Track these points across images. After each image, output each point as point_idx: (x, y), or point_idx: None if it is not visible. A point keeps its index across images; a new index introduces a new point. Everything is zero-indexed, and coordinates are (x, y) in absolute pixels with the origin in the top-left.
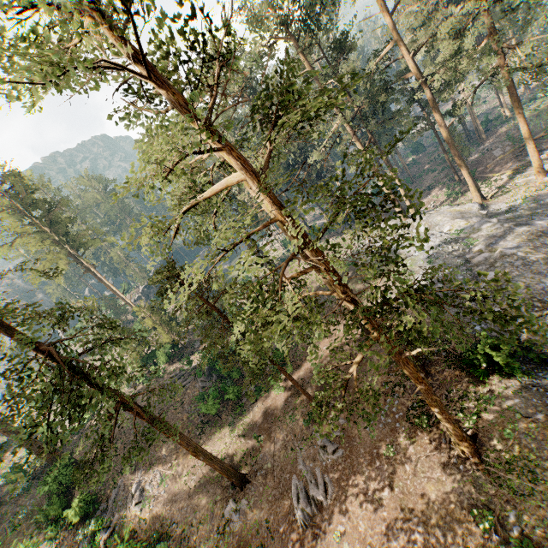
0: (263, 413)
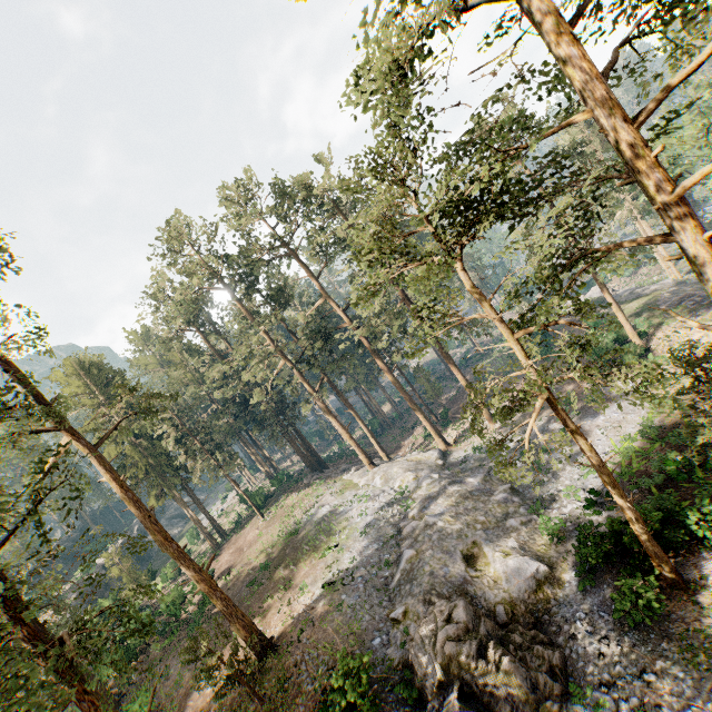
0: None
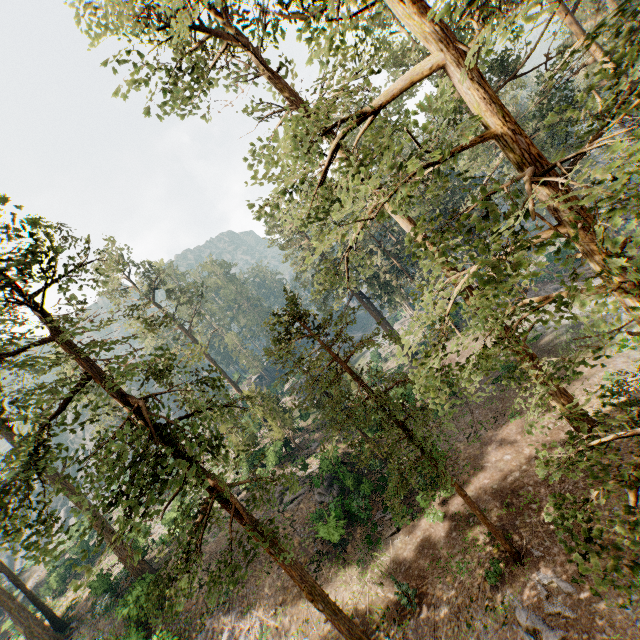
0: (410, 552)
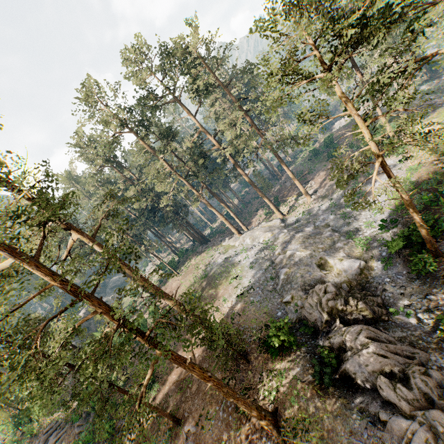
0: None
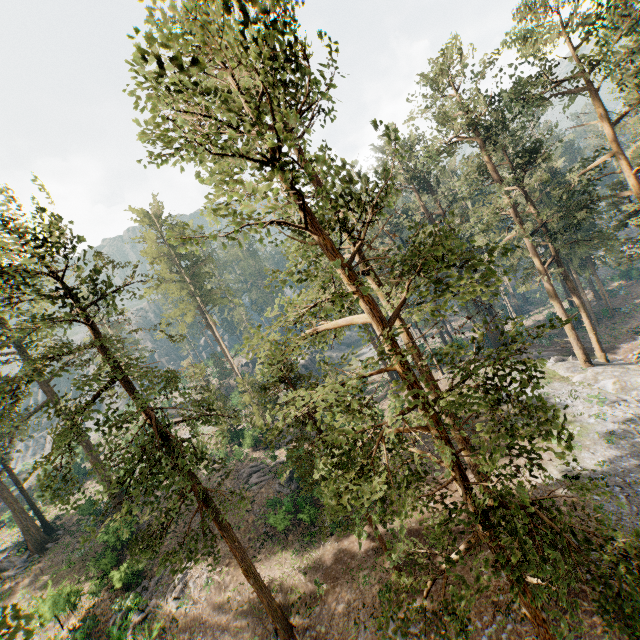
0: (334, 556)
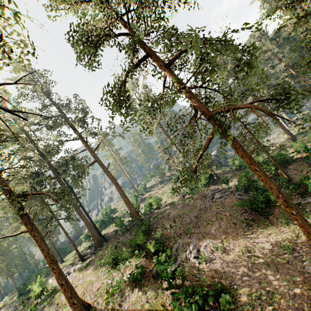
0: None
